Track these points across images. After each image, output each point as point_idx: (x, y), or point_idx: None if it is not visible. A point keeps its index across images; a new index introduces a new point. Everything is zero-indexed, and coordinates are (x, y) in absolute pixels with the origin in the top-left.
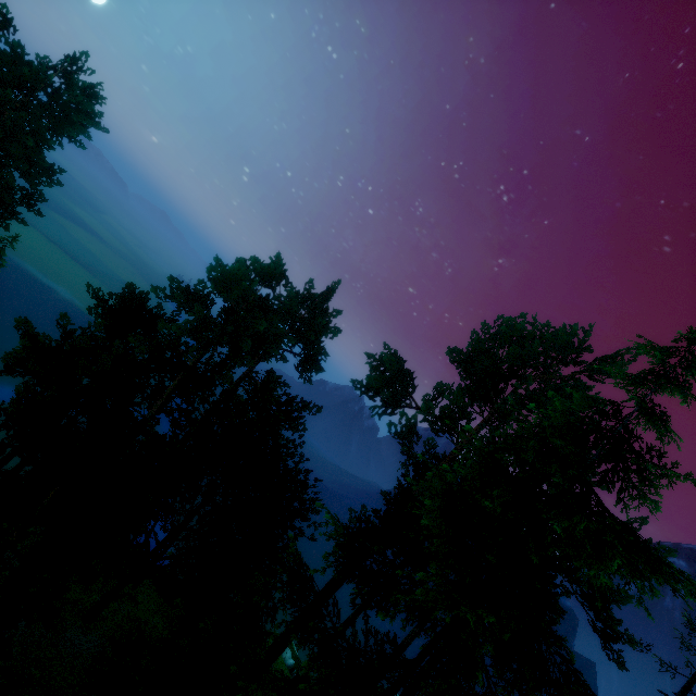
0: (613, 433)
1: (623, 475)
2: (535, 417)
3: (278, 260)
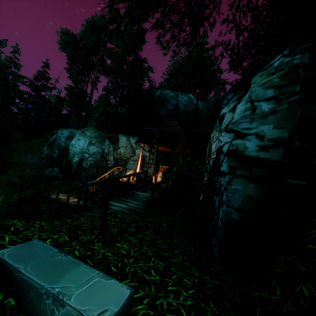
0: (13, 62)
1: (16, 68)
2: (3, 61)
3: None
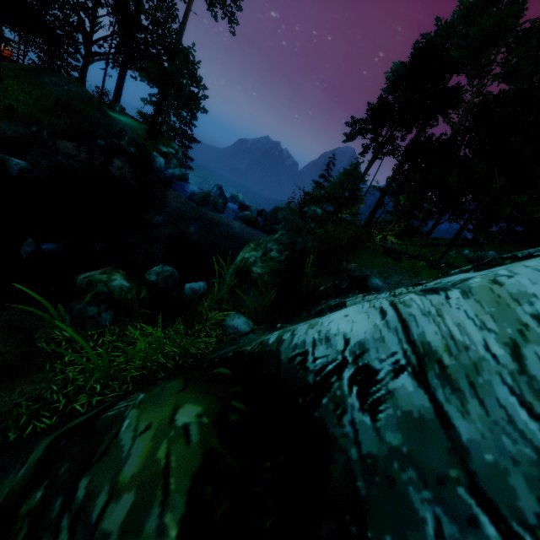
0: None
1: None
2: None
3: None
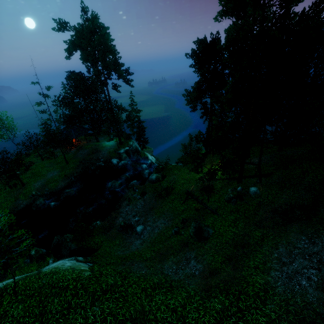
0: None
1: None
2: None
3: None
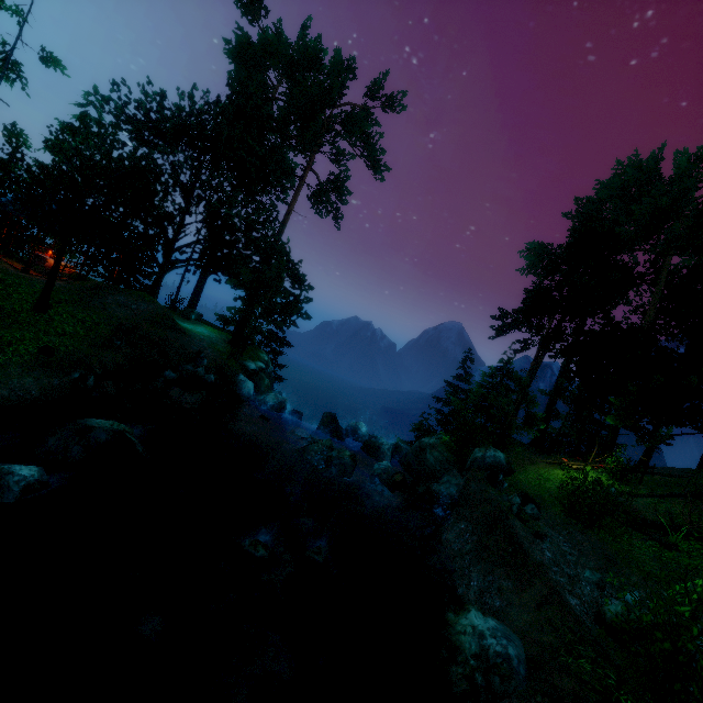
0: None
1: None
2: None
3: (659, 150)
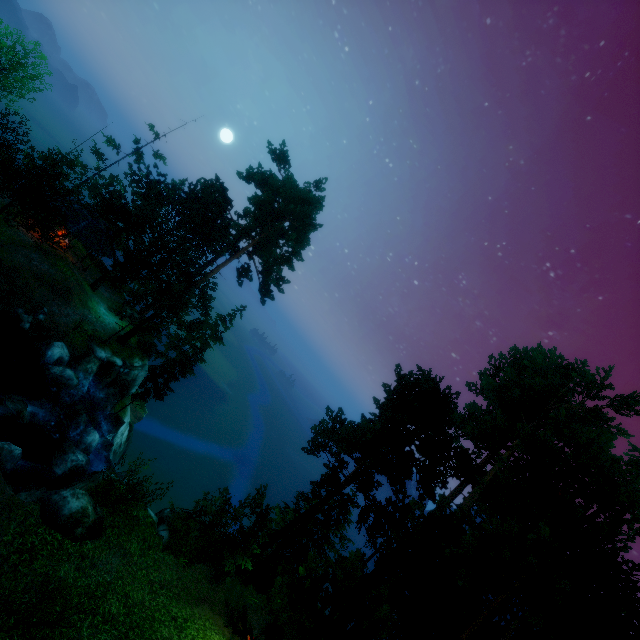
0: None
1: None
2: None
3: (553, 351)
